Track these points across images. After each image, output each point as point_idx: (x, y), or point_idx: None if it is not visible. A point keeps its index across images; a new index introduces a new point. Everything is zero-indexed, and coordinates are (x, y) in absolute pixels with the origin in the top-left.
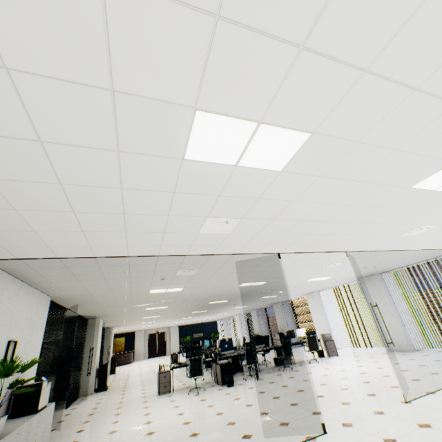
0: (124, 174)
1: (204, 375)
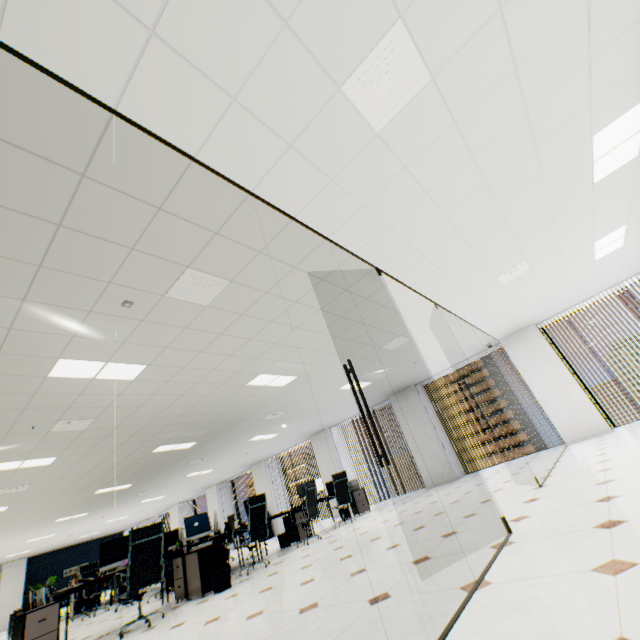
0: None
1: (131, 610)
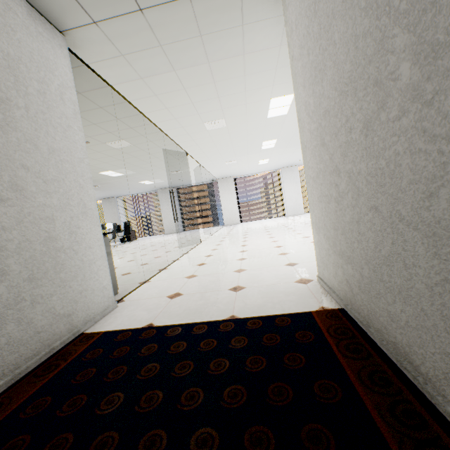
0: (257, 89)
1: None
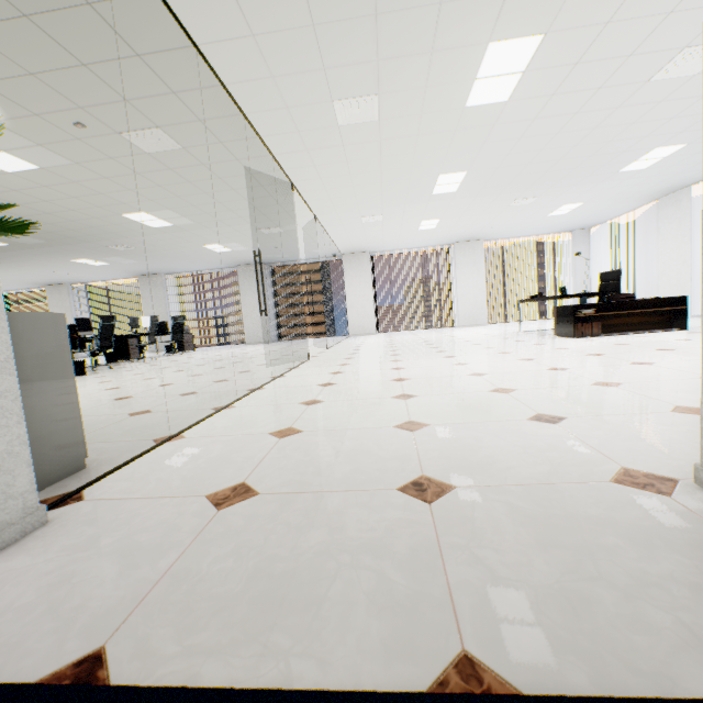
0: (469, 1)
1: None
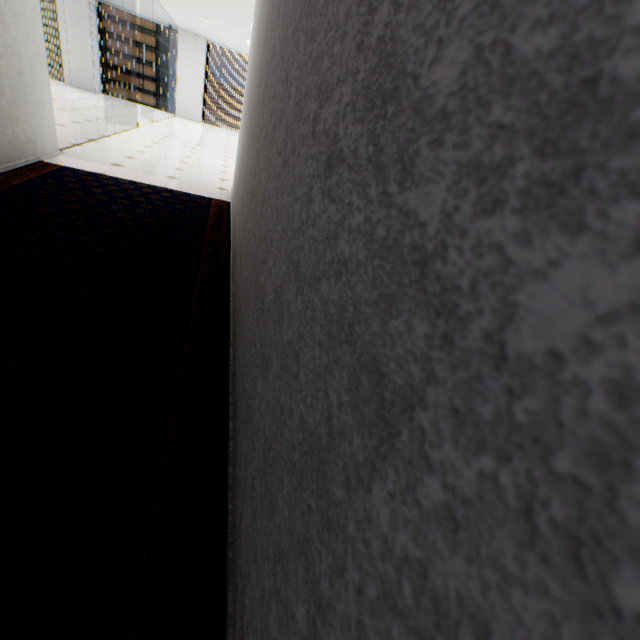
0: None
1: None
